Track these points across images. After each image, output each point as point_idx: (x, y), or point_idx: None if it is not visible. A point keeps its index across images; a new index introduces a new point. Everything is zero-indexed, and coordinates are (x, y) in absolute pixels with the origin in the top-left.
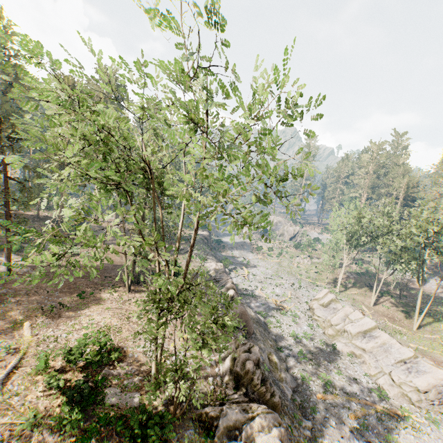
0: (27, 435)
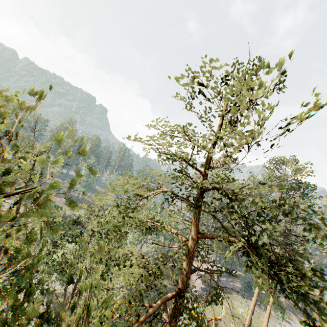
0: None
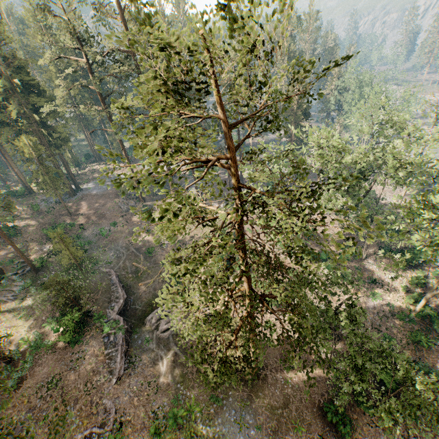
0: None
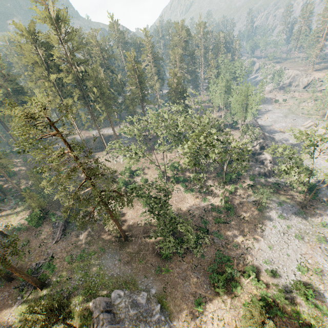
0: None
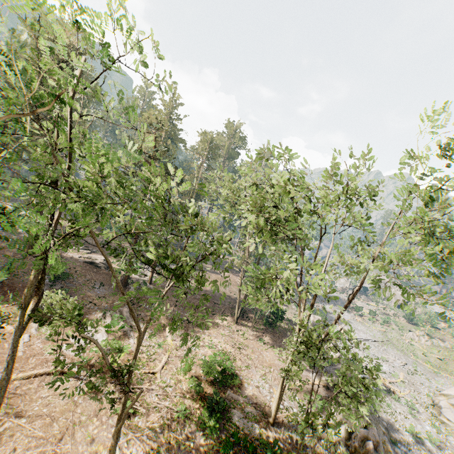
0: (181, 423)
